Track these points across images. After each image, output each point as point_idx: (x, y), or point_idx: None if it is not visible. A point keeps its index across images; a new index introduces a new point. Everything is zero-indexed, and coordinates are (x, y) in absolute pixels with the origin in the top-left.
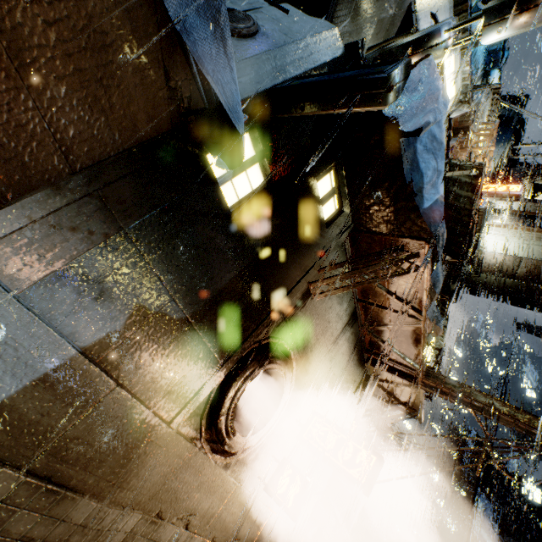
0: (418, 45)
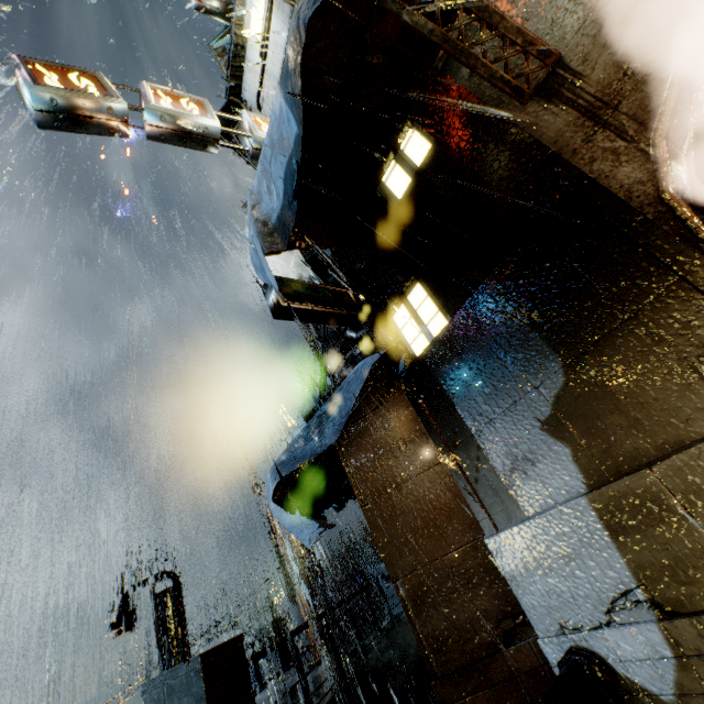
0: None
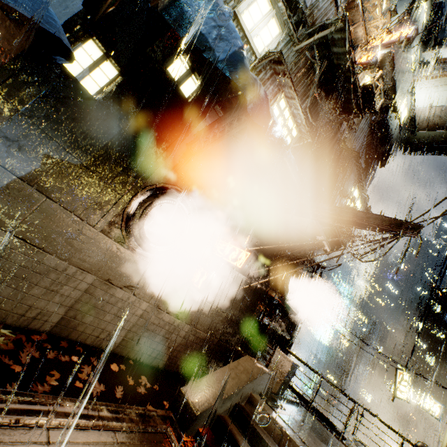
0: None
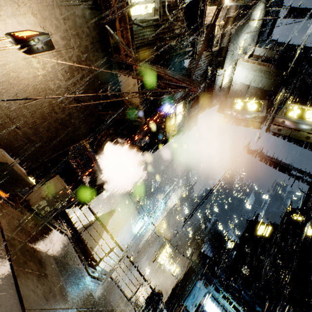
0: None
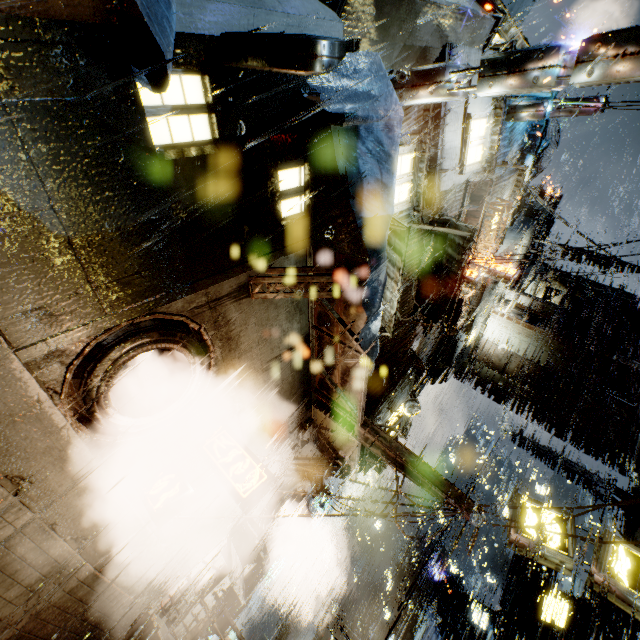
0: (426, 77)
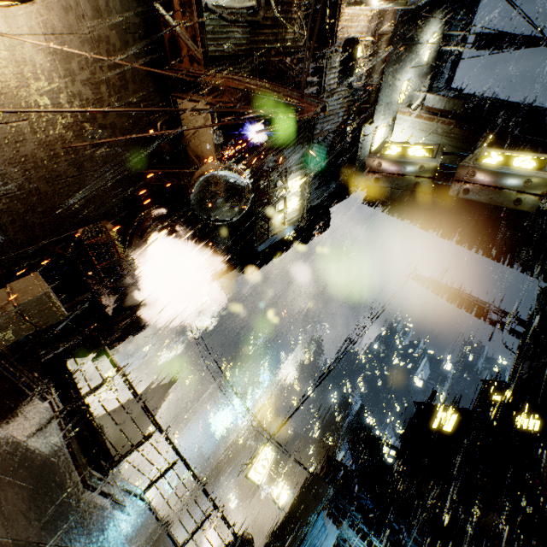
0: None
